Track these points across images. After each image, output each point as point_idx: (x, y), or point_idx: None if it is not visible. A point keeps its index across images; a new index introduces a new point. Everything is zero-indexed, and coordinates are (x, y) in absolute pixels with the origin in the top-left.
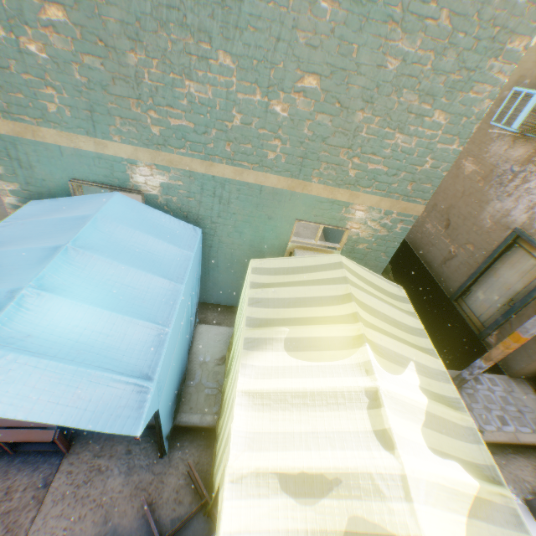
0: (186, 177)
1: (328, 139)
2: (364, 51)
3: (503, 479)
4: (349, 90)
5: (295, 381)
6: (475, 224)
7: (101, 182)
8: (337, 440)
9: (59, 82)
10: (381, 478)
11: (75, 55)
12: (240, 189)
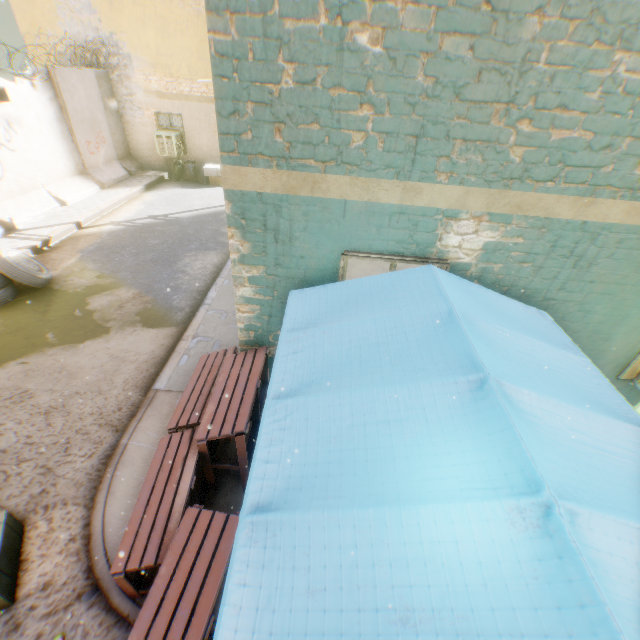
0: (533, 228)
1: None
2: None
3: None
4: None
5: None
6: None
7: (387, 252)
8: None
9: (384, 93)
10: None
11: (430, 39)
12: (622, 240)
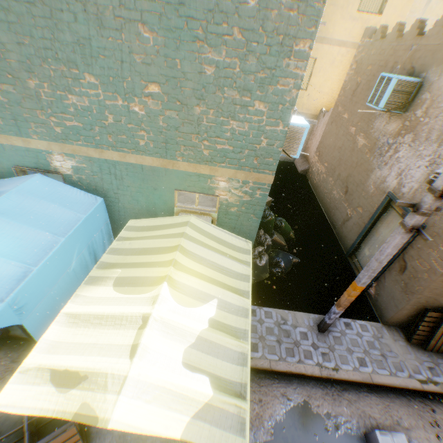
0: (87, 161)
1: (180, 128)
2: (185, 63)
3: (350, 413)
4: (183, 91)
5: (103, 307)
6: (363, 189)
7: (34, 167)
8: (106, 350)
9: None
10: (112, 377)
11: None
12: (127, 168)
